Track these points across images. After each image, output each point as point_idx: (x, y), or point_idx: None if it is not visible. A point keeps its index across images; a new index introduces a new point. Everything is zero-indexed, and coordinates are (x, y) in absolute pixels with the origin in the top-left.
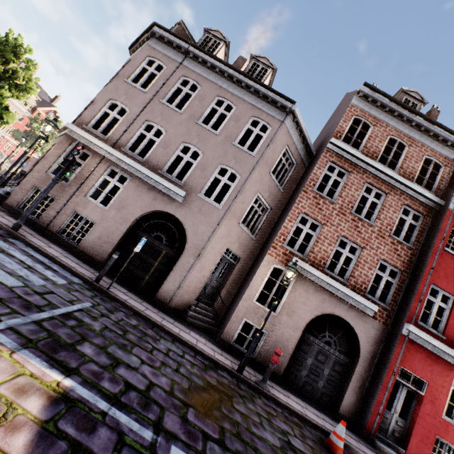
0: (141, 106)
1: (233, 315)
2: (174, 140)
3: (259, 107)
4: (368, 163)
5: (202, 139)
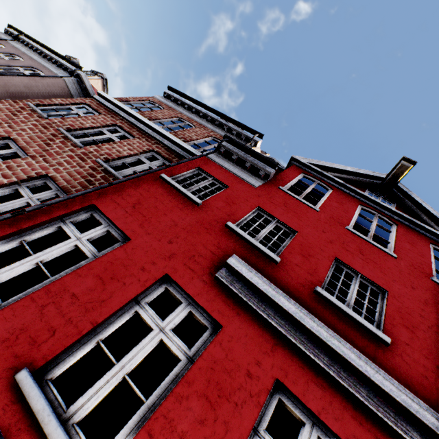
0: None
1: None
2: None
3: (48, 67)
4: (128, 112)
5: None
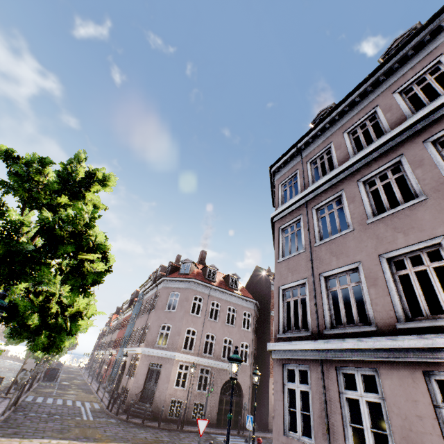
0: (201, 325)
1: (269, 414)
2: (220, 338)
3: (244, 305)
4: None
5: (230, 332)
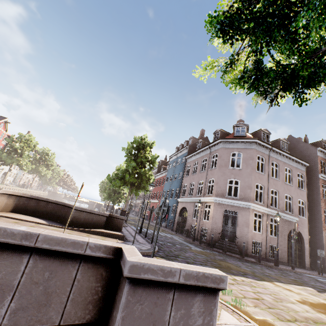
0: (266, 182)
1: (325, 260)
2: (282, 195)
3: (297, 167)
4: None
5: (289, 190)
